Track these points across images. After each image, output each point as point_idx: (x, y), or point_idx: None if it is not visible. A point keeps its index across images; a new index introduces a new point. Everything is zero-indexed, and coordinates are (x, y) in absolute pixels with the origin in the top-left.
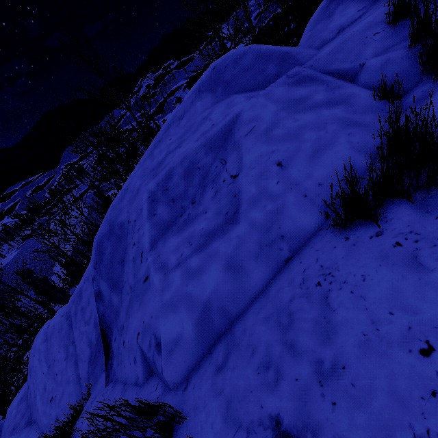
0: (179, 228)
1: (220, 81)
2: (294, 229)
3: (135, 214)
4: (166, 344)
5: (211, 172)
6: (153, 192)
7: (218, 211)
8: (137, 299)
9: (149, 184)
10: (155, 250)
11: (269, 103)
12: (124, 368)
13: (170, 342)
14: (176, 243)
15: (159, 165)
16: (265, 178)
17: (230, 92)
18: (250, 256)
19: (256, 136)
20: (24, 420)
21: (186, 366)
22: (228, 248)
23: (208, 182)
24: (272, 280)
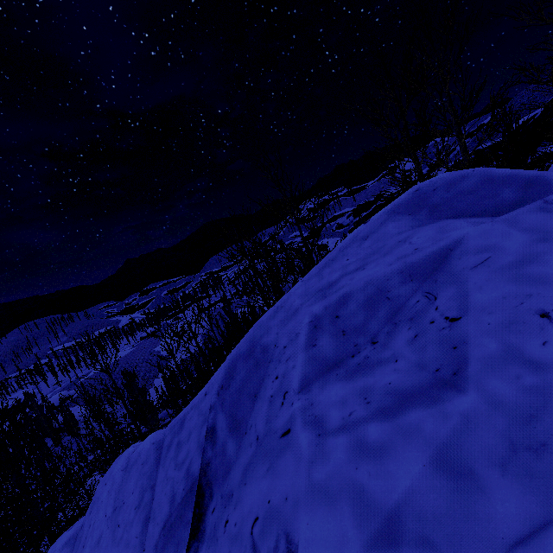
0: (348, 372)
1: (425, 203)
2: None
3: (286, 338)
4: None
5: (407, 307)
6: (318, 316)
7: (420, 364)
8: (264, 459)
9: (314, 305)
10: (307, 394)
11: (514, 231)
12: None
13: None
14: (341, 393)
15: (330, 286)
16: (517, 332)
17: (440, 216)
18: (488, 458)
19: (494, 270)
20: None
21: None
22: (441, 428)
23: (402, 319)
24: (544, 526)
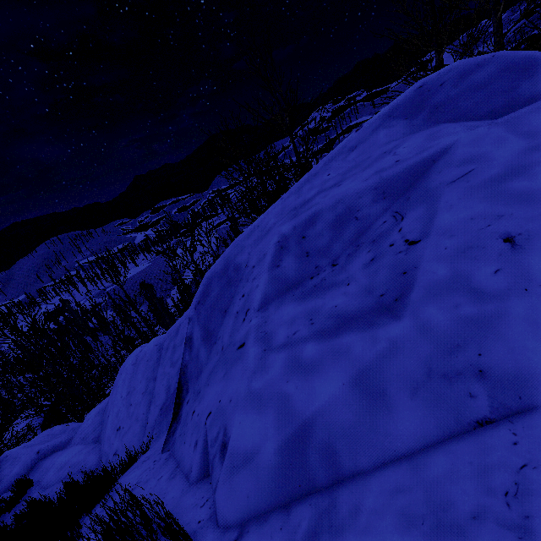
0: (304, 294)
1: (426, 104)
2: (513, 369)
3: (256, 258)
4: (233, 453)
5: (373, 228)
6: (285, 237)
7: (368, 288)
8: (223, 366)
9: (284, 225)
10: (264, 312)
11: (511, 137)
12: (183, 445)
13: (239, 453)
14: (292, 313)
15: (303, 205)
16: (472, 258)
17: (438, 120)
18: (403, 382)
19: (472, 186)
20: (94, 435)
21: (248, 504)
22: (367, 352)
23: (365, 241)
24: (435, 445)
